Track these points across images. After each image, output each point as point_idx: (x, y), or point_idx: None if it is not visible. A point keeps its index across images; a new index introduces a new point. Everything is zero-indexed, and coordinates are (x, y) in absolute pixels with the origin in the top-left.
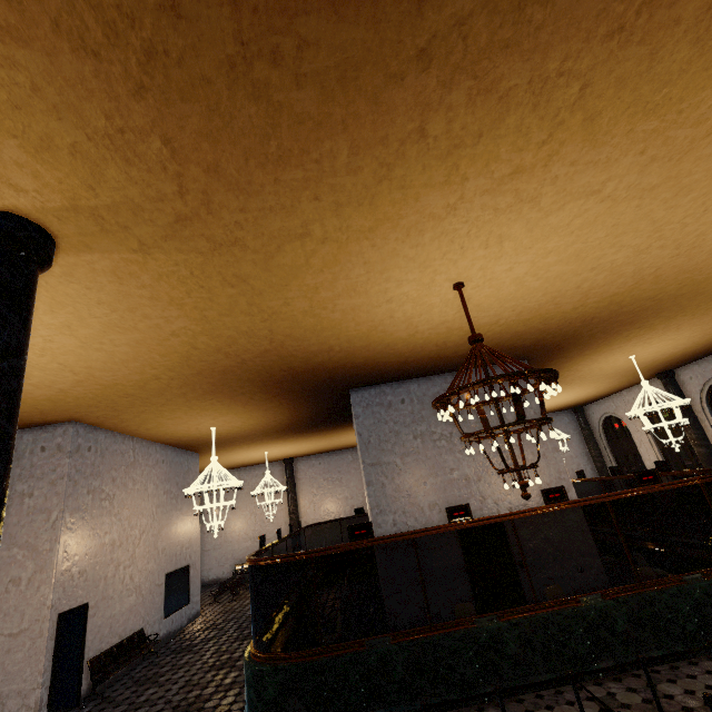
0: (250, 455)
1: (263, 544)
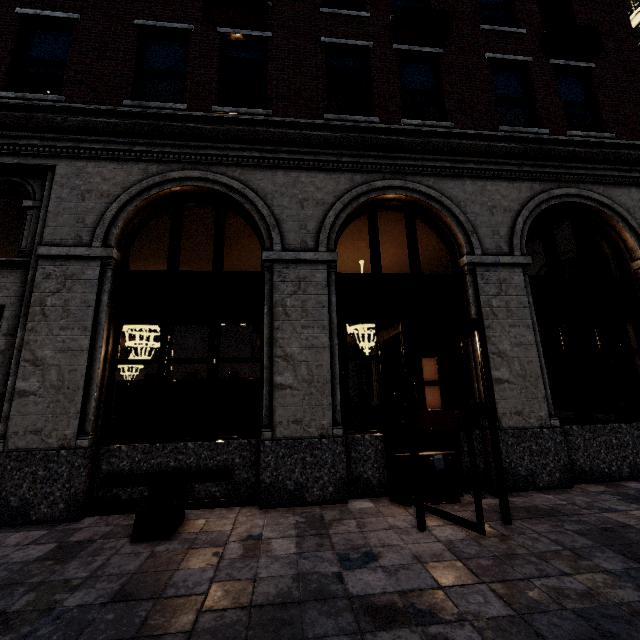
0: (123, 343)
1: None
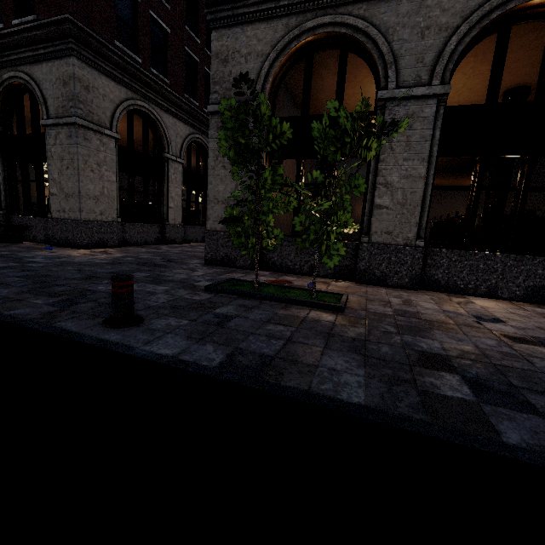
0: None
1: (457, 215)
